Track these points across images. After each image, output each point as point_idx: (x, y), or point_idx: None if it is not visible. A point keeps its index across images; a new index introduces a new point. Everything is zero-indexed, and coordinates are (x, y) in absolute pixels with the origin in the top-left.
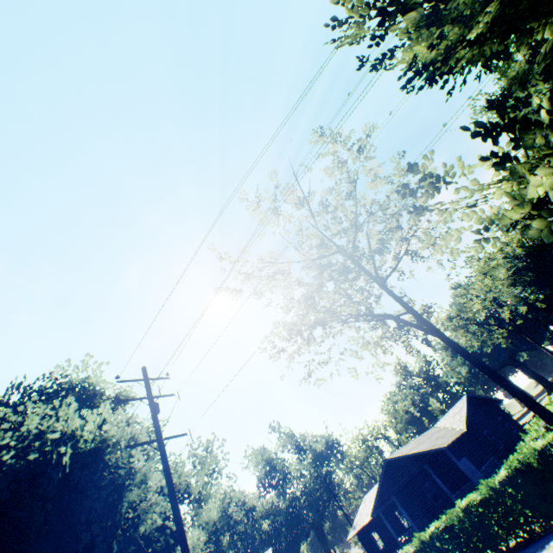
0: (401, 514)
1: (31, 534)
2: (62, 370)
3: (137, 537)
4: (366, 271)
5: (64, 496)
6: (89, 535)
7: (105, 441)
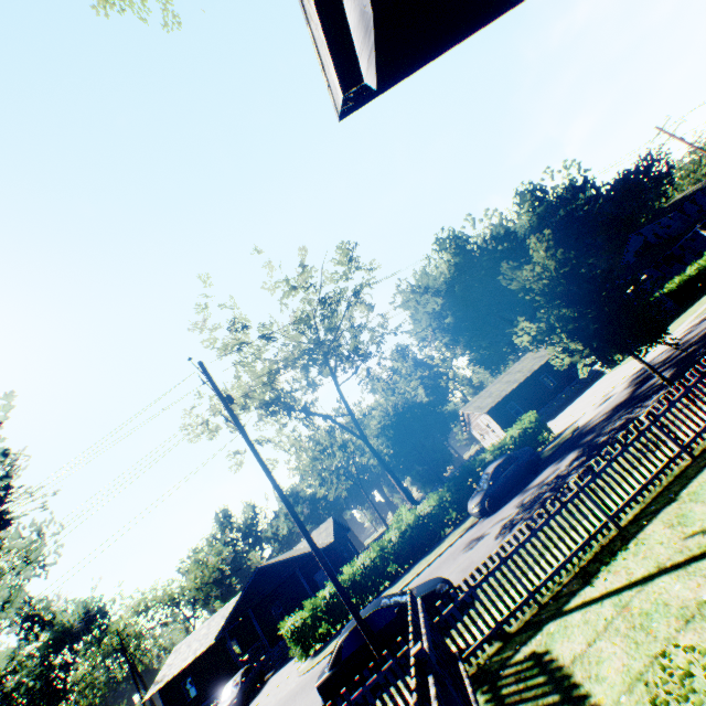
0: None
1: None
2: None
3: None
4: (333, 370)
5: None
6: None
7: None
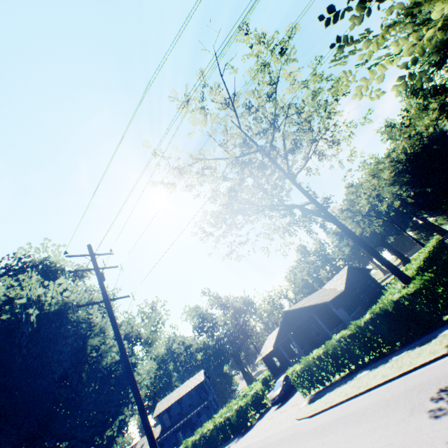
0: (293, 345)
1: (14, 370)
2: (25, 251)
3: (101, 368)
4: (280, 168)
5: (38, 344)
6: (62, 369)
7: (67, 304)
